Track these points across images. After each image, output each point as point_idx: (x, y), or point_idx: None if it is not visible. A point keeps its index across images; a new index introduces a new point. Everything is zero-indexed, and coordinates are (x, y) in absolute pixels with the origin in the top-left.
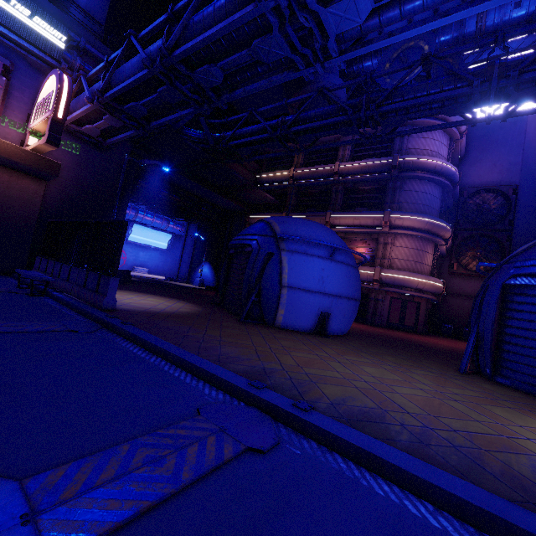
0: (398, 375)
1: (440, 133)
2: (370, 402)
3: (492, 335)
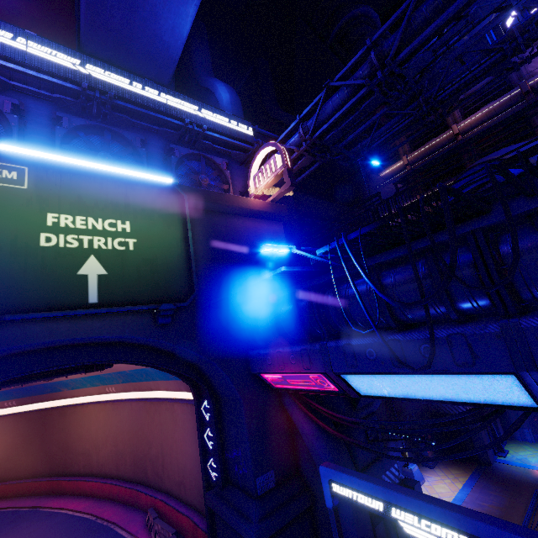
0: None
1: None
2: None
3: None
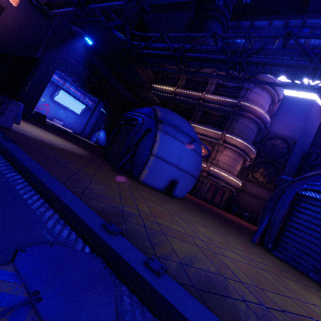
0: (220, 238)
1: (268, 95)
2: (211, 265)
3: (280, 223)
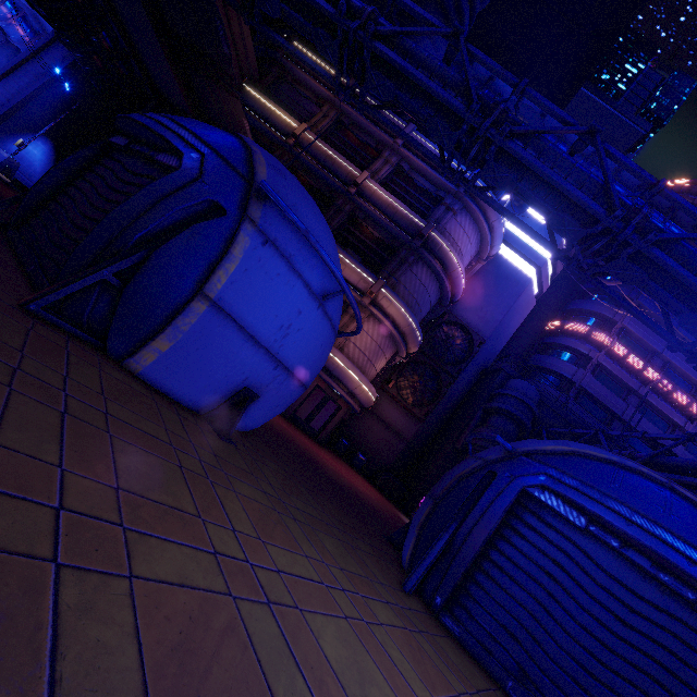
0: (376, 660)
1: (477, 239)
2: None
3: (477, 556)
